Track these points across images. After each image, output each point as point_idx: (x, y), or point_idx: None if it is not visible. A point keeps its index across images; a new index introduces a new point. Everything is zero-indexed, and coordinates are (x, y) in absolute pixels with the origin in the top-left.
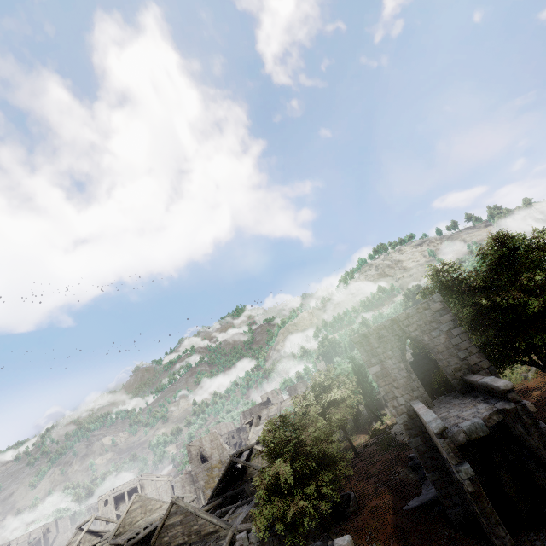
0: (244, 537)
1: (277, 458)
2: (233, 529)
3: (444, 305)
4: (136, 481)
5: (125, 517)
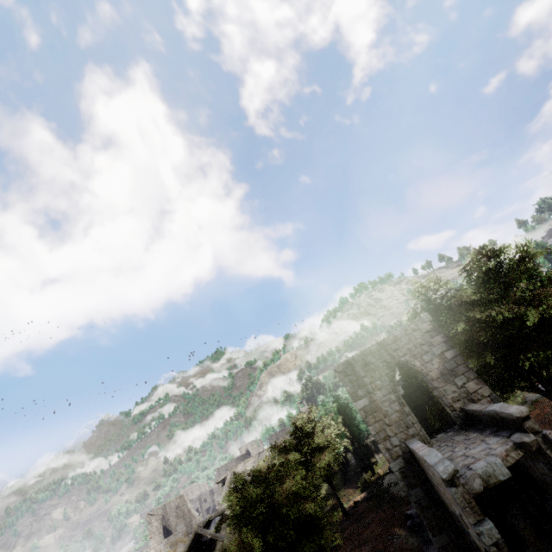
0: None
1: (246, 527)
2: None
3: (433, 325)
4: None
5: None
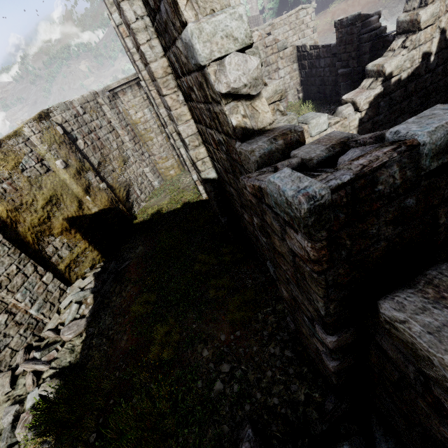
0: None
1: None
2: None
3: None
4: None
5: None
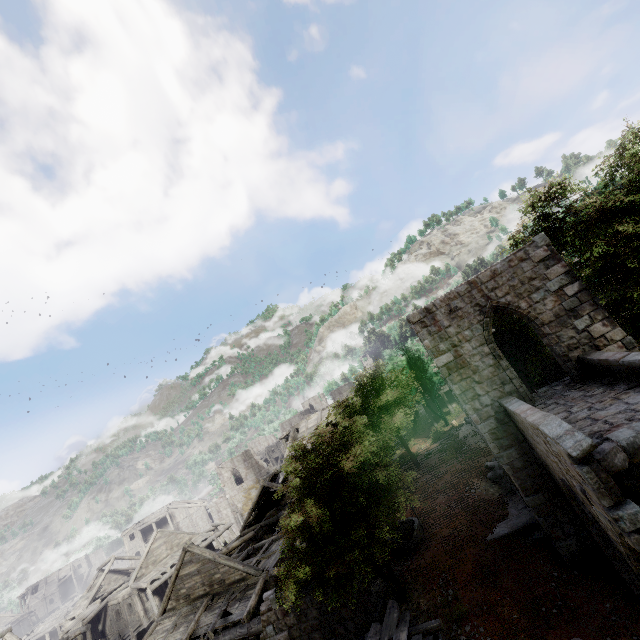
0: (272, 598)
1: (309, 494)
2: (264, 575)
3: (552, 251)
4: (163, 511)
5: (147, 557)
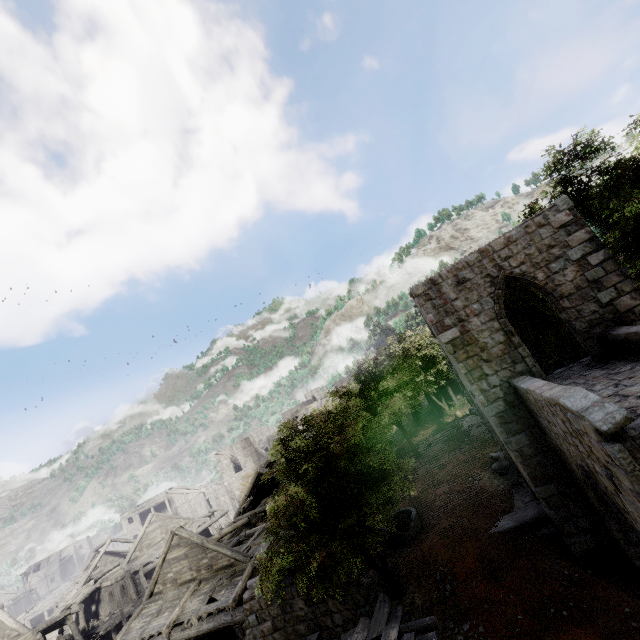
0: (255, 586)
1: (298, 478)
2: (253, 562)
3: (575, 215)
4: (162, 496)
5: (141, 540)
